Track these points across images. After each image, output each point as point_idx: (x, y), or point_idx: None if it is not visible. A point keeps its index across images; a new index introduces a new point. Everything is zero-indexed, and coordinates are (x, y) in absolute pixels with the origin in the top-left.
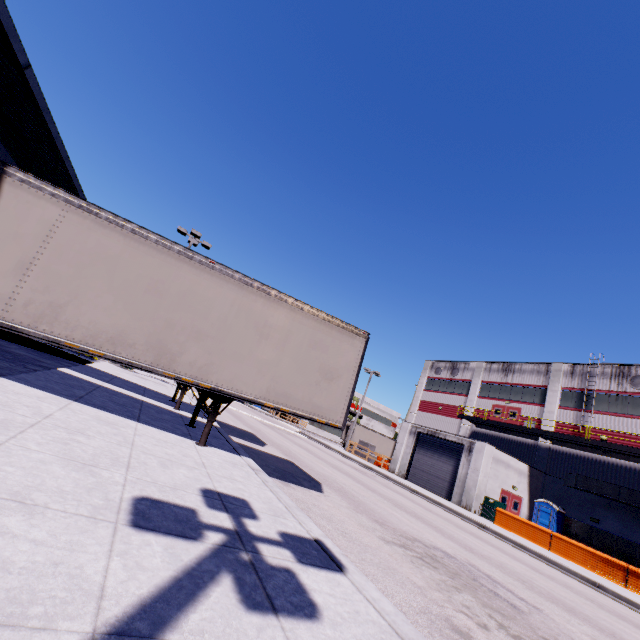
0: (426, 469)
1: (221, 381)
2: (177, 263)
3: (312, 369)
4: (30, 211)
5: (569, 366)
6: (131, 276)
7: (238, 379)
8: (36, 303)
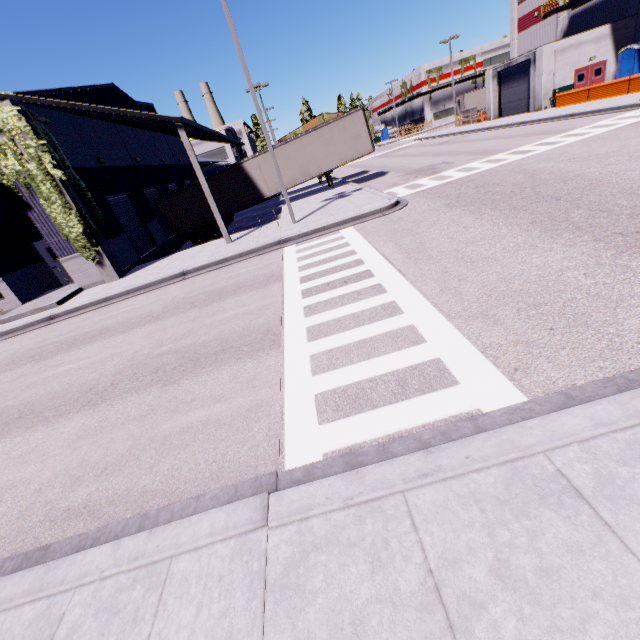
0: (511, 100)
1: (325, 169)
2: (287, 147)
3: (349, 141)
4: (253, 167)
5: None
6: (282, 162)
7: (329, 165)
8: (273, 186)
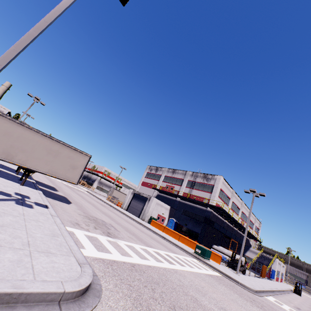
0: (134, 207)
1: (31, 166)
2: (17, 126)
3: (67, 165)
4: None
5: (192, 172)
6: None
7: (38, 166)
8: None
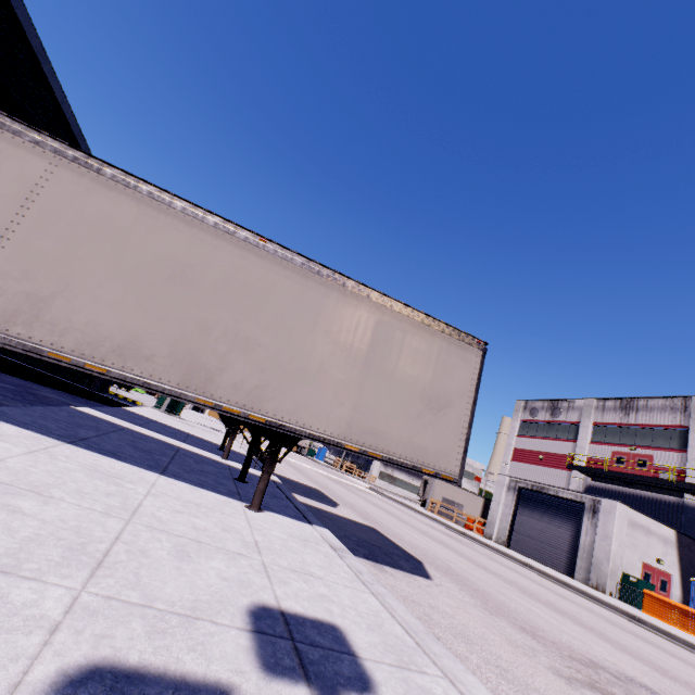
0: (534, 535)
1: (280, 411)
2: (213, 240)
3: (410, 394)
4: (3, 164)
5: None
6: (147, 258)
7: (305, 408)
8: (8, 294)
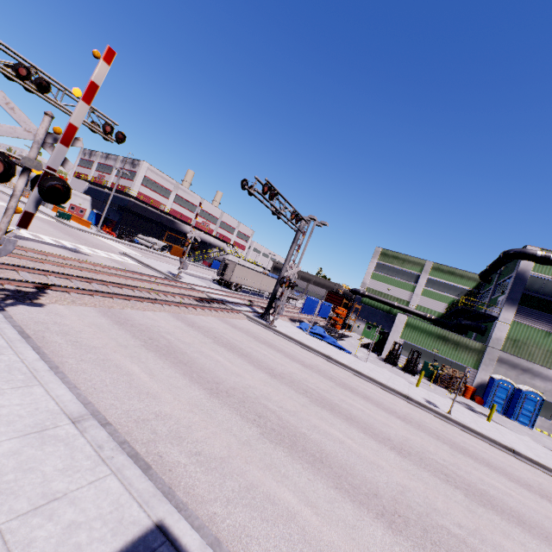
0: None
1: None
2: None
3: None
4: None
5: (123, 158)
6: None
7: None
8: None
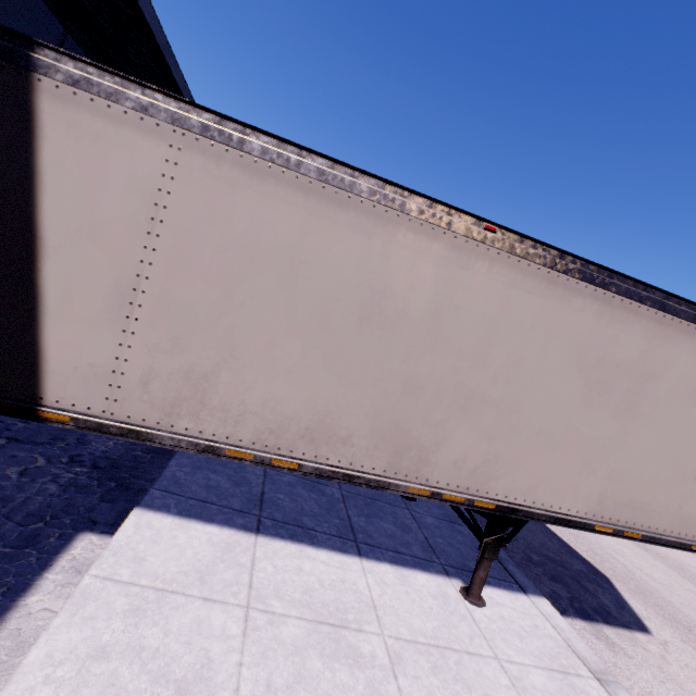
0: None
1: (512, 491)
2: (417, 243)
3: (688, 447)
4: (106, 161)
5: None
6: (328, 289)
7: (544, 483)
8: (161, 376)
